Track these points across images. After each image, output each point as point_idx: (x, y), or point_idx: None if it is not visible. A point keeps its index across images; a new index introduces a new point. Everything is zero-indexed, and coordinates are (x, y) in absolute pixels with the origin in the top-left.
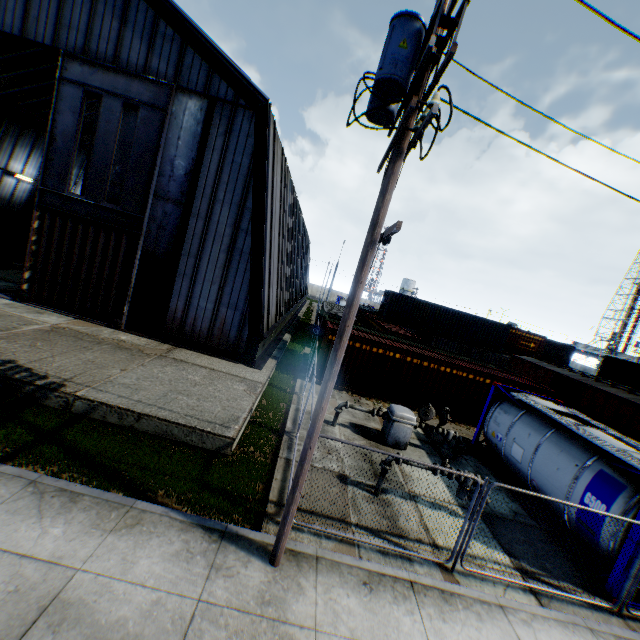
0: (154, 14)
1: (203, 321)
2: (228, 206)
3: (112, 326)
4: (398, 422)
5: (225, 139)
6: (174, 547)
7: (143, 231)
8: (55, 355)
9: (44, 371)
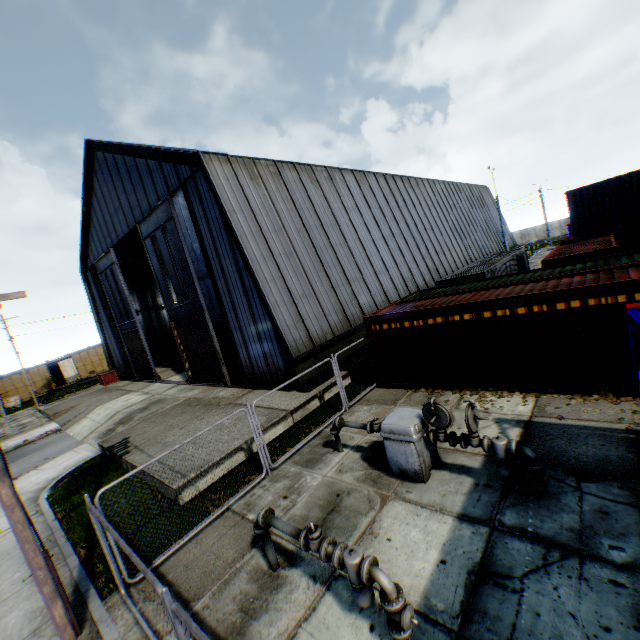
0: (146, 161)
1: (261, 360)
2: (227, 256)
3: (222, 385)
4: (389, 439)
5: (202, 206)
6: (41, 603)
7: (204, 309)
8: (156, 426)
9: (134, 442)
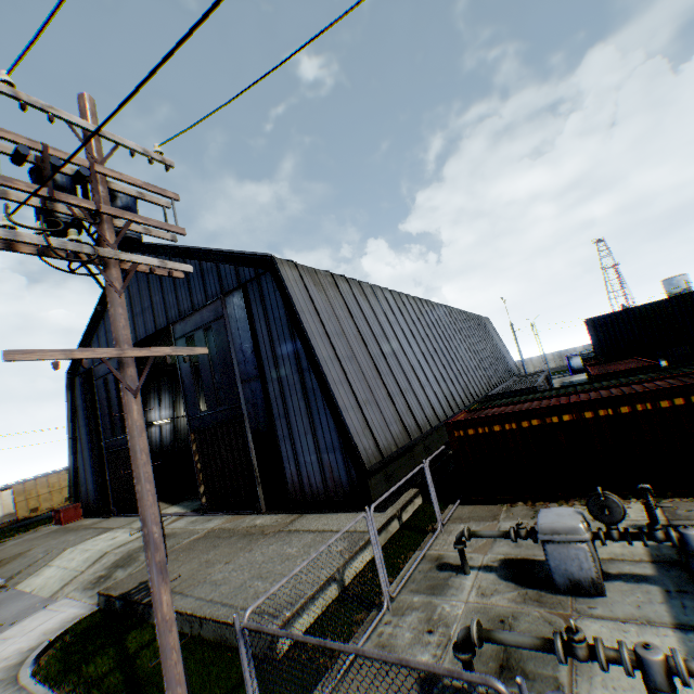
0: (199, 262)
1: (315, 476)
2: (287, 357)
3: (255, 512)
4: (551, 542)
5: (263, 306)
6: None
7: (245, 416)
8: (183, 563)
9: None
